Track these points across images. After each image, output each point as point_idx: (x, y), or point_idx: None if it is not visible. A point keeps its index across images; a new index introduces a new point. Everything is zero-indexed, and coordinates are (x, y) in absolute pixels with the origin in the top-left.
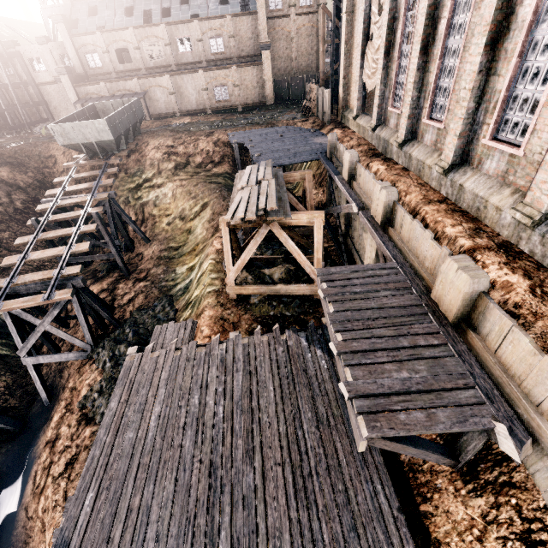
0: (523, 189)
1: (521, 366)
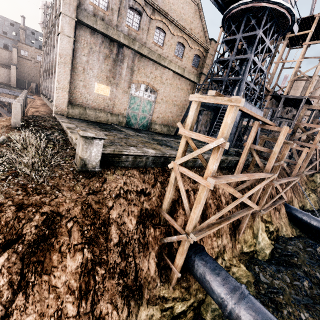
0: None
1: None
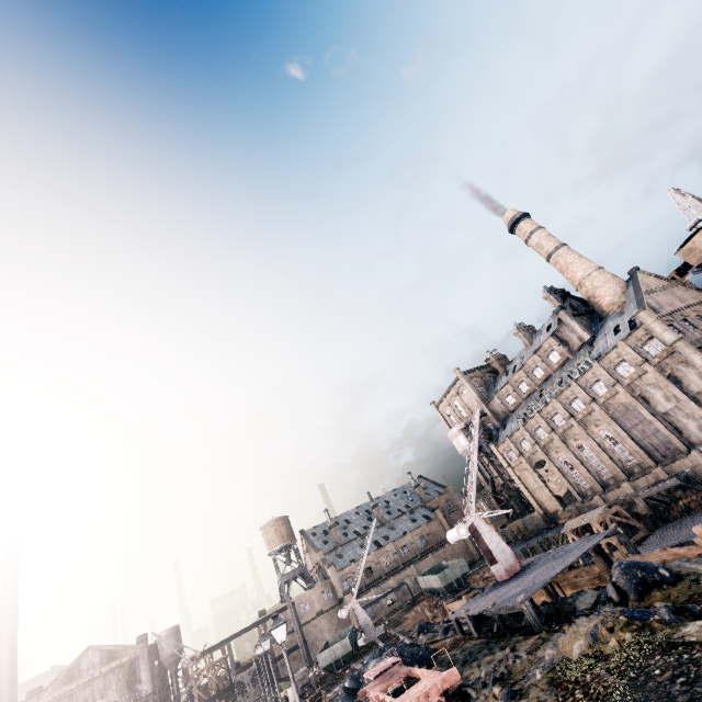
0: (648, 466)
1: (678, 467)
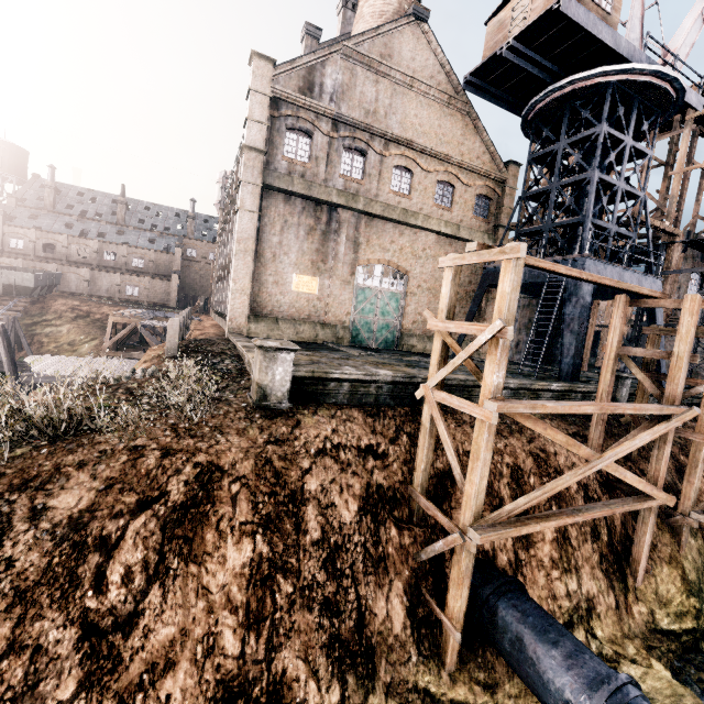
0: None
1: None
